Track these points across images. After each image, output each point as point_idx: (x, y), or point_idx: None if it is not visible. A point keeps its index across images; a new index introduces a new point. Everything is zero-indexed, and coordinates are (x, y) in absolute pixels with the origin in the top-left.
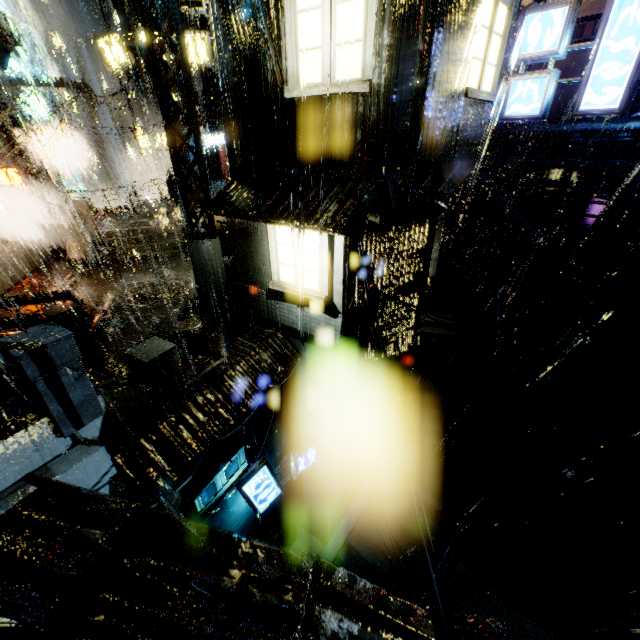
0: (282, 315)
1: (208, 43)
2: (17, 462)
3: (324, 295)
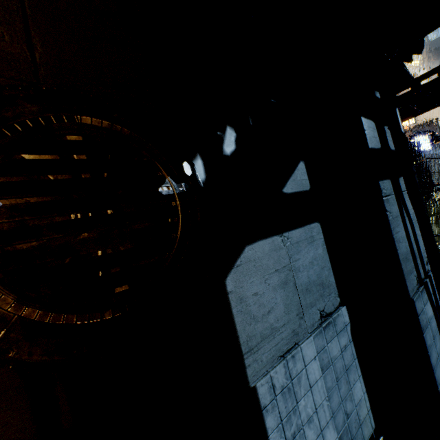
0: None
1: None
2: None
3: None
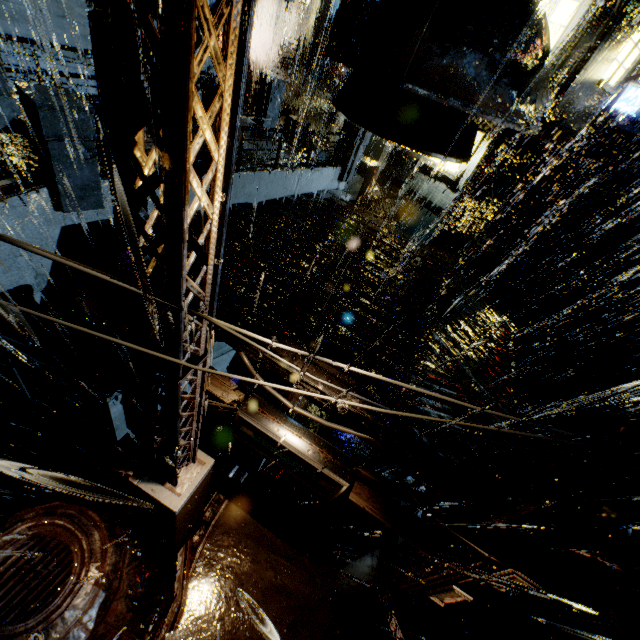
0: (416, 183)
1: None
2: (327, 181)
3: (456, 176)
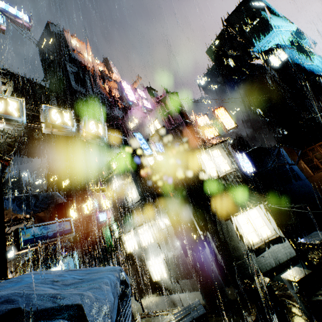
0: (262, 265)
1: (110, 202)
2: None
3: (274, 233)
